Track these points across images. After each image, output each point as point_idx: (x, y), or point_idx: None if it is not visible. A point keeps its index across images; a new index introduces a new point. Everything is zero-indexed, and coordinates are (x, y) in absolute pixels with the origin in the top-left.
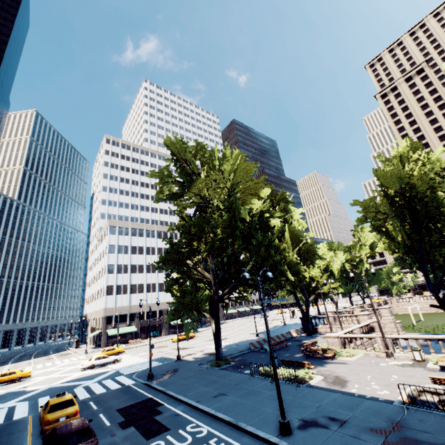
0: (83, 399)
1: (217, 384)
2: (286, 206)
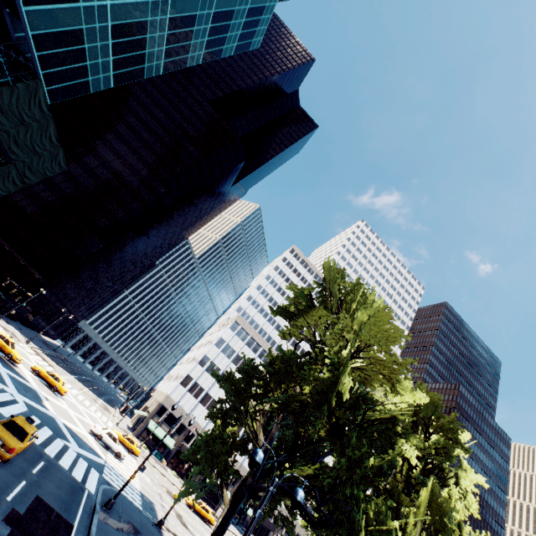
0: (45, 452)
1: None
2: (452, 448)
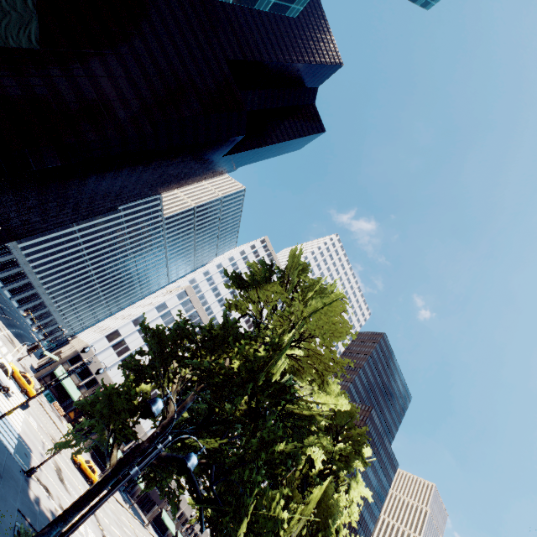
0: None
1: None
2: (353, 459)
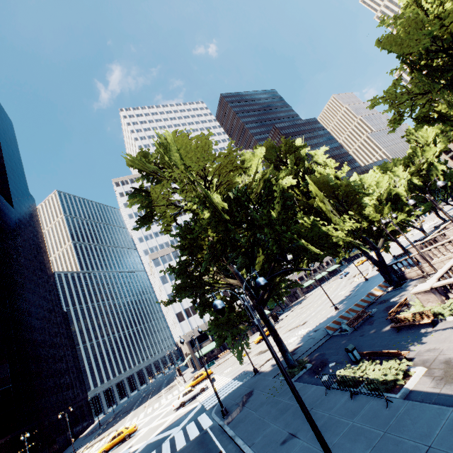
0: None
1: (288, 414)
2: (299, 154)
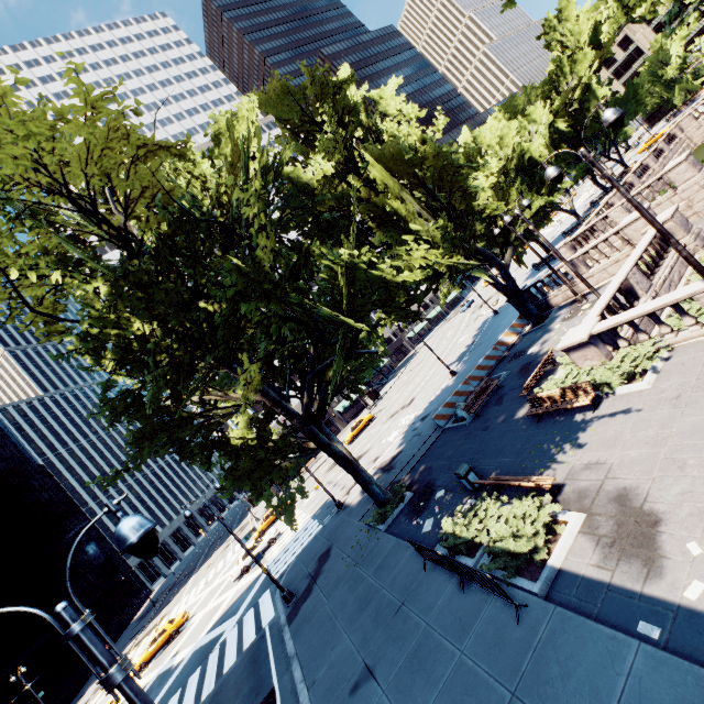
0: (203, 701)
1: (369, 614)
2: (346, 100)
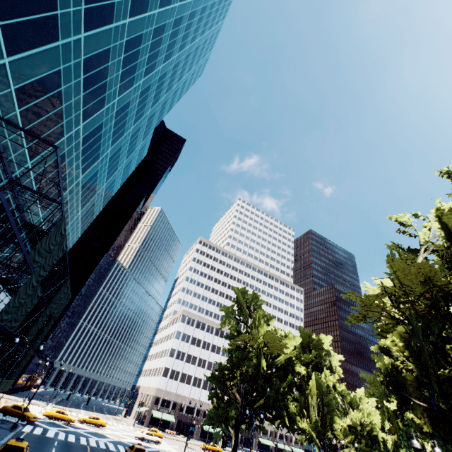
0: None
1: None
2: (321, 352)
